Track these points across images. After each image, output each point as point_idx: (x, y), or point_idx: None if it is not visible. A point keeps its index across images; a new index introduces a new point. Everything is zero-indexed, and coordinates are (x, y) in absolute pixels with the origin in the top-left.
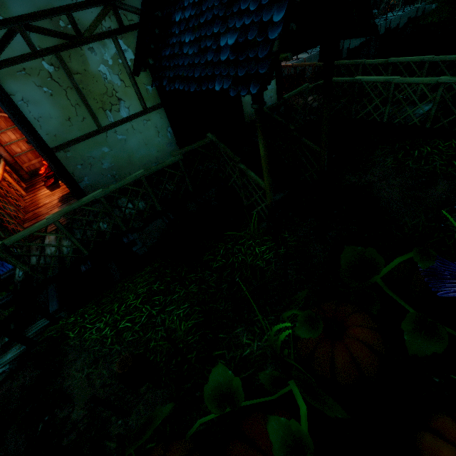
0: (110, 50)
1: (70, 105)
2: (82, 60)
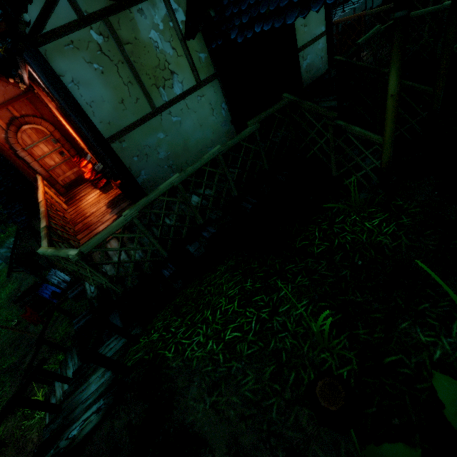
0: (159, 11)
1: (122, 84)
2: (131, 25)
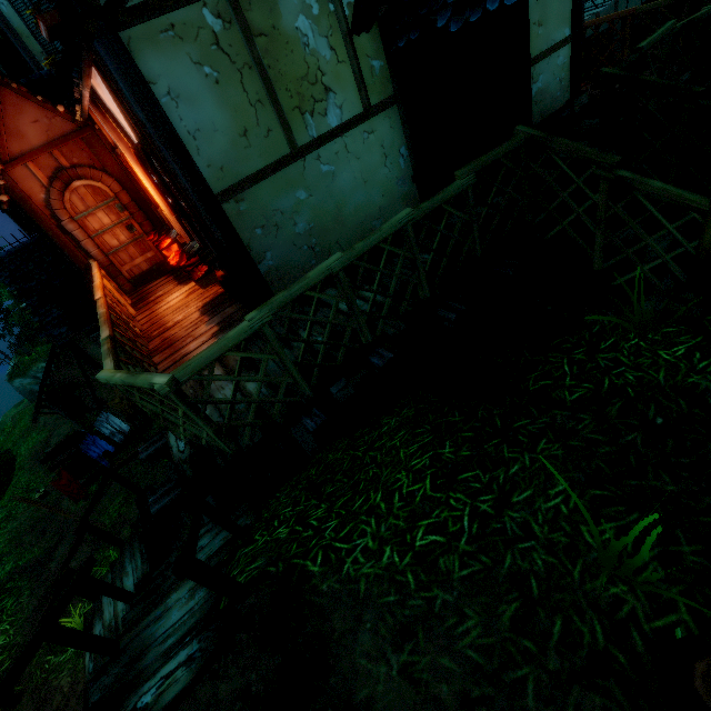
0: None
1: (246, 104)
2: (269, 5)
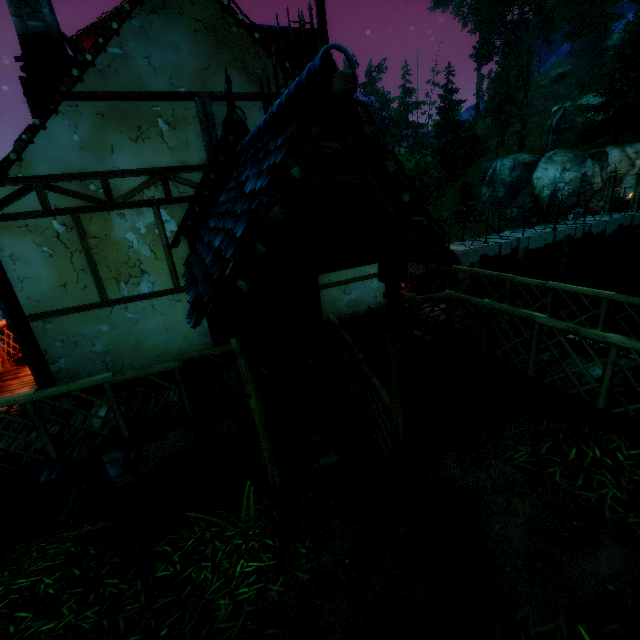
0: (146, 219)
1: (72, 270)
2: (106, 224)
